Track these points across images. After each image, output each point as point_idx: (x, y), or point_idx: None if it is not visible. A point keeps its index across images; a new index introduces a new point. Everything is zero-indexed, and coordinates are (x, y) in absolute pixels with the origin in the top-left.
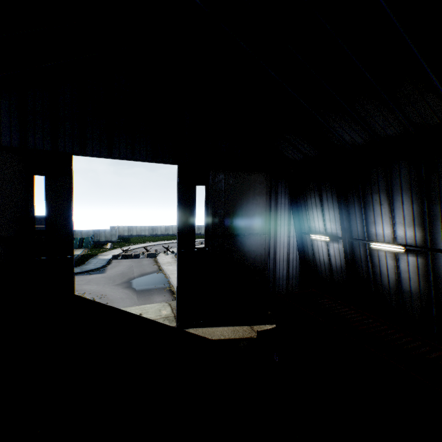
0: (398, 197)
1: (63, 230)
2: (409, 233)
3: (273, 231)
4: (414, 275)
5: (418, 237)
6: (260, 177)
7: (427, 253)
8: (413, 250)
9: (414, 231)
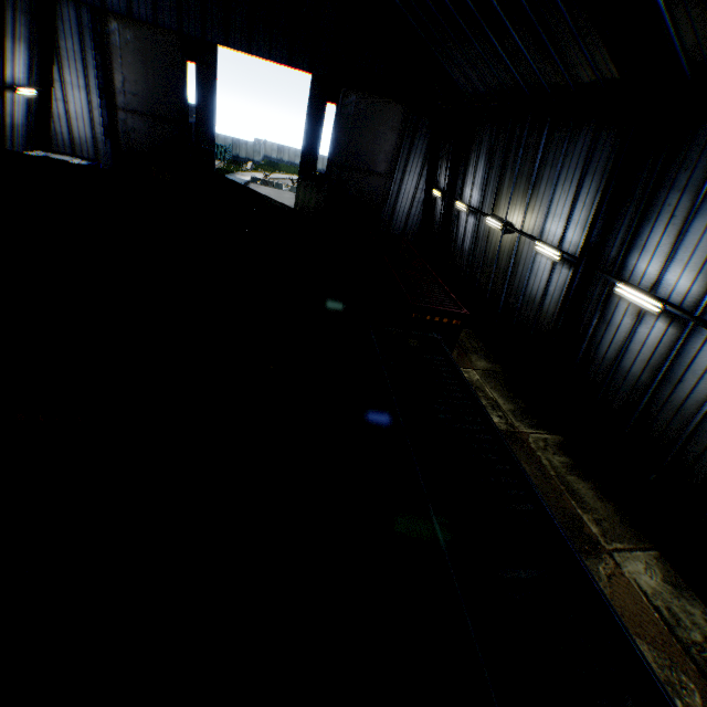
0: (481, 160)
1: (208, 123)
2: (477, 197)
3: (399, 177)
4: (470, 235)
5: (479, 201)
6: (396, 108)
7: (478, 215)
8: (475, 212)
9: (479, 194)
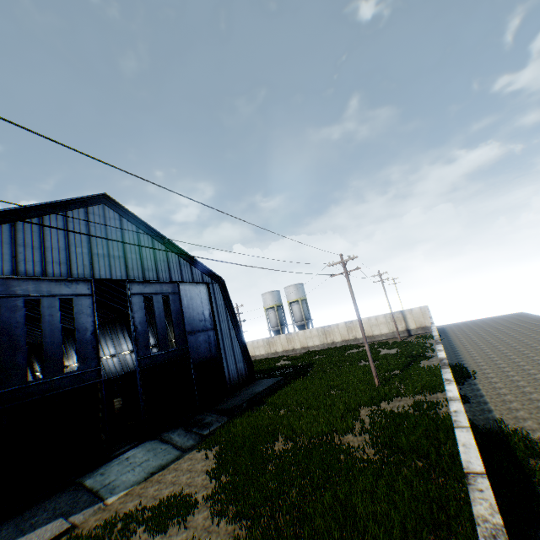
0: None
1: None
2: None
3: None
4: None
5: None
6: None
7: None
8: None
9: None
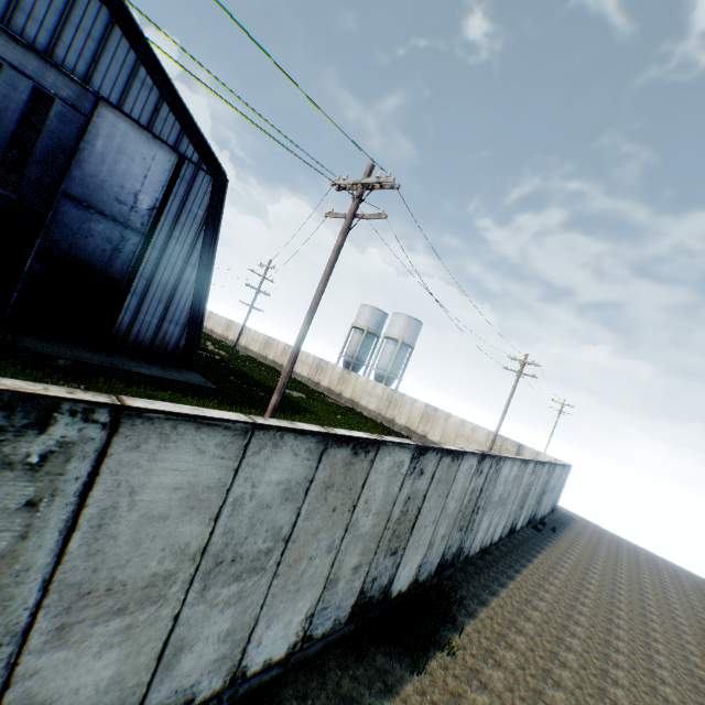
0: None
1: None
2: None
3: None
4: None
5: None
6: None
7: None
8: None
9: None
